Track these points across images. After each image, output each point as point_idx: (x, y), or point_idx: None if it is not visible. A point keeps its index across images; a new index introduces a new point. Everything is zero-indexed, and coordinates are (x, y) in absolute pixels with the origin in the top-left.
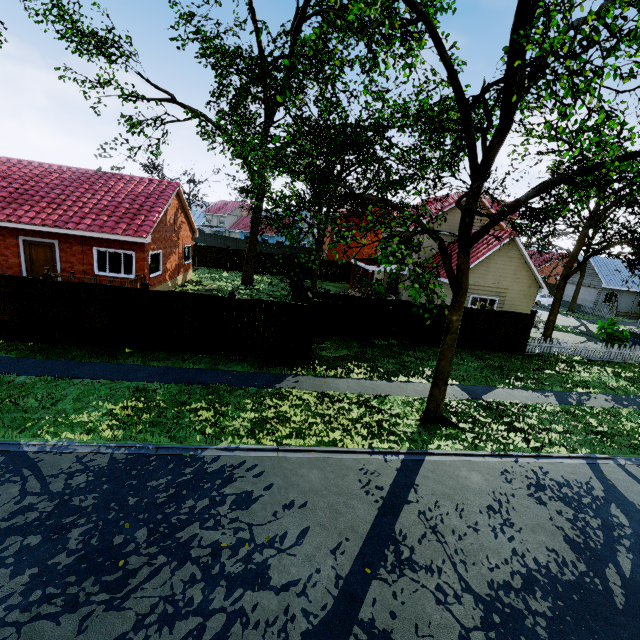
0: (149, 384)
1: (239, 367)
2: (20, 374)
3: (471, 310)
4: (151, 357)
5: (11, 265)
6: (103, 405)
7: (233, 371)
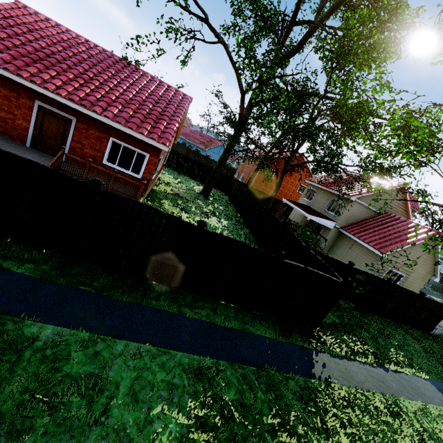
0: (201, 360)
1: (267, 331)
2: (44, 320)
3: (414, 294)
4: (180, 299)
5: (17, 126)
6: (170, 414)
7: (264, 337)
